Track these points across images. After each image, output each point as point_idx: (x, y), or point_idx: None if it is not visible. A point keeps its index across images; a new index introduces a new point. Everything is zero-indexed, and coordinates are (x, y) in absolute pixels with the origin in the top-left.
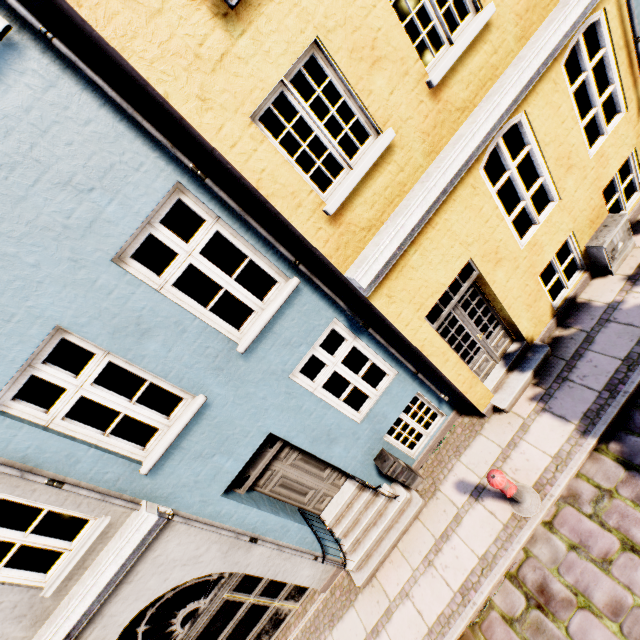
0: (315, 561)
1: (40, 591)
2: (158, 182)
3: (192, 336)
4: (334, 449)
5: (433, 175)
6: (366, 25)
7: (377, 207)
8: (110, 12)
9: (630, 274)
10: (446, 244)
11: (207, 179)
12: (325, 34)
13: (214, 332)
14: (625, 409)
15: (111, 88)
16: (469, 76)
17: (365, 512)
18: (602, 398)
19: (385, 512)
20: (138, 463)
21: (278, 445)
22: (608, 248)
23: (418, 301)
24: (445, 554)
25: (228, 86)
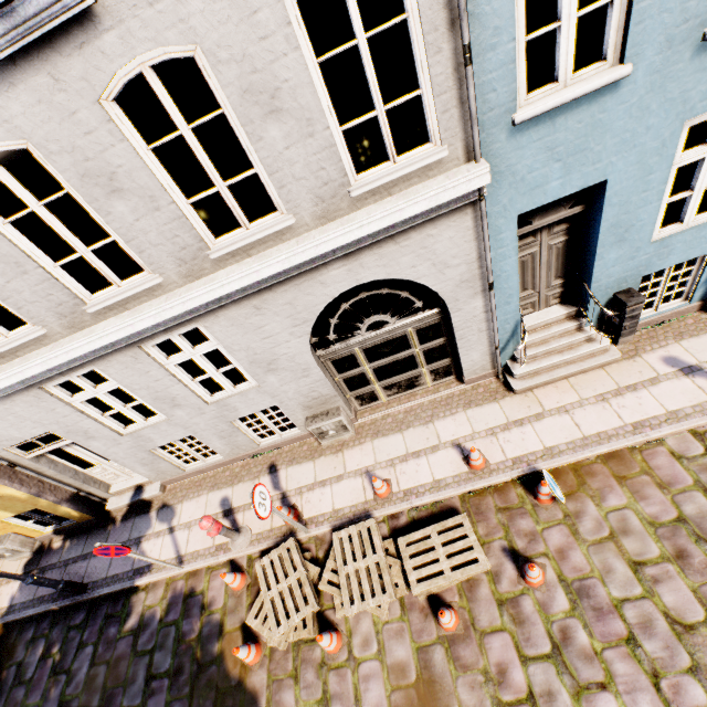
0: (488, 352)
1: (349, 186)
2: None
3: None
4: (611, 252)
5: None
6: None
7: None
8: None
9: None
10: None
11: None
12: None
13: None
14: None
15: None
16: None
17: (558, 339)
18: None
19: (577, 348)
20: (516, 106)
21: (577, 209)
22: None
23: None
24: (626, 399)
25: None
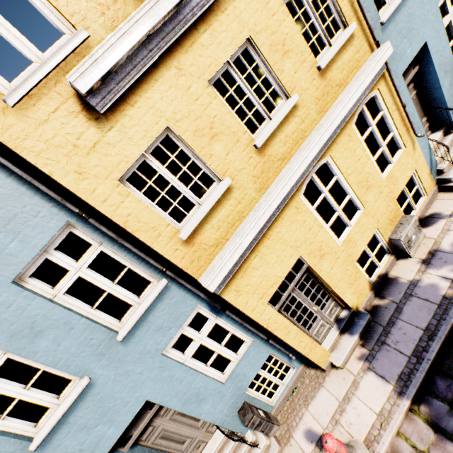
0: None
1: None
2: (52, 223)
3: (79, 331)
4: (203, 407)
5: (262, 206)
6: (205, 114)
7: (222, 229)
8: (7, 125)
9: (424, 258)
10: (279, 248)
11: (90, 219)
12: (174, 123)
13: (97, 326)
14: (430, 374)
15: (15, 166)
16: (285, 138)
17: None
18: (411, 363)
19: None
20: (29, 440)
21: (156, 406)
22: (405, 240)
23: (261, 291)
24: None
25: (100, 162)
